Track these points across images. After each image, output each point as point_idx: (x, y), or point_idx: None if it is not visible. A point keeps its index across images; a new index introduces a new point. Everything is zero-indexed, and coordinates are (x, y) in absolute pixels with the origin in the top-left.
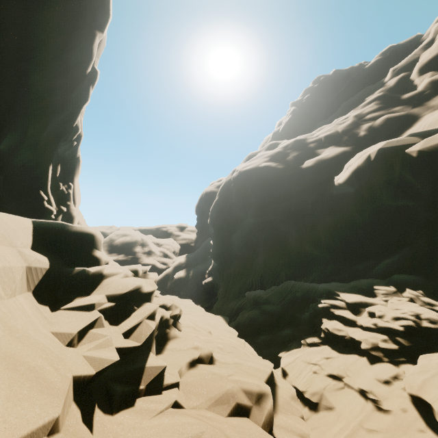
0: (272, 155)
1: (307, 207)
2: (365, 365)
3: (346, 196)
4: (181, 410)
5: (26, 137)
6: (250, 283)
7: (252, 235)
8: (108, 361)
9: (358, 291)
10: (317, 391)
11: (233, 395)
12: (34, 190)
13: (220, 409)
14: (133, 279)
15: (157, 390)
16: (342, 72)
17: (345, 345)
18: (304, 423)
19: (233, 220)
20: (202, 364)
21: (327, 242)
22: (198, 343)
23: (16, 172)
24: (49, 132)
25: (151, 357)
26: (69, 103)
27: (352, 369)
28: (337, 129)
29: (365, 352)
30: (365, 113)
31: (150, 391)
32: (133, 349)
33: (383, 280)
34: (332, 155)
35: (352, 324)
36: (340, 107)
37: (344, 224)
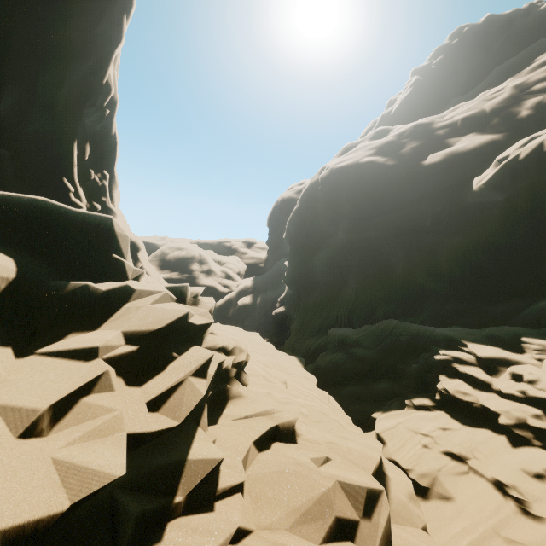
0: (380, 145)
1: (425, 222)
2: (505, 447)
3: (489, 207)
4: (247, 543)
5: (35, 94)
6: (334, 318)
7: (341, 257)
8: (101, 478)
9: (495, 343)
10: (428, 472)
11: (329, 505)
12: (55, 177)
13: (310, 530)
14: (174, 307)
15: (206, 501)
16: (499, 19)
17: (470, 413)
18: (432, 541)
19: (317, 236)
20: (278, 443)
21: (450, 272)
22: (272, 409)
23: (29, 149)
24: (69, 90)
25: (198, 439)
26: (94, 44)
27: (483, 450)
28: (483, 106)
29: (504, 428)
30: (532, 82)
31: (194, 505)
32: (164, 432)
33: (536, 331)
34: (473, 146)
35: (485, 387)
36: (490, 74)
37: (481, 247)
